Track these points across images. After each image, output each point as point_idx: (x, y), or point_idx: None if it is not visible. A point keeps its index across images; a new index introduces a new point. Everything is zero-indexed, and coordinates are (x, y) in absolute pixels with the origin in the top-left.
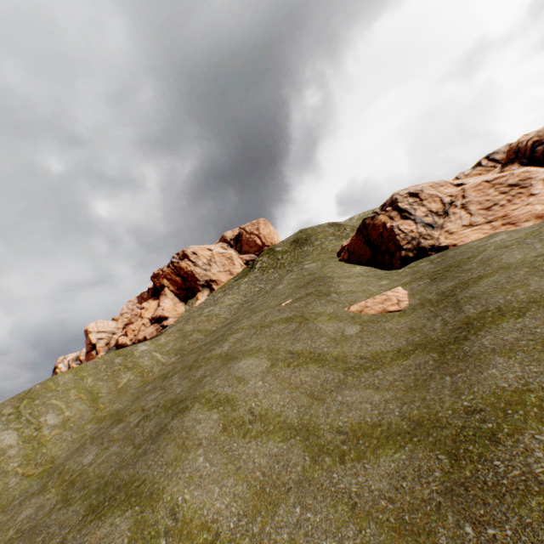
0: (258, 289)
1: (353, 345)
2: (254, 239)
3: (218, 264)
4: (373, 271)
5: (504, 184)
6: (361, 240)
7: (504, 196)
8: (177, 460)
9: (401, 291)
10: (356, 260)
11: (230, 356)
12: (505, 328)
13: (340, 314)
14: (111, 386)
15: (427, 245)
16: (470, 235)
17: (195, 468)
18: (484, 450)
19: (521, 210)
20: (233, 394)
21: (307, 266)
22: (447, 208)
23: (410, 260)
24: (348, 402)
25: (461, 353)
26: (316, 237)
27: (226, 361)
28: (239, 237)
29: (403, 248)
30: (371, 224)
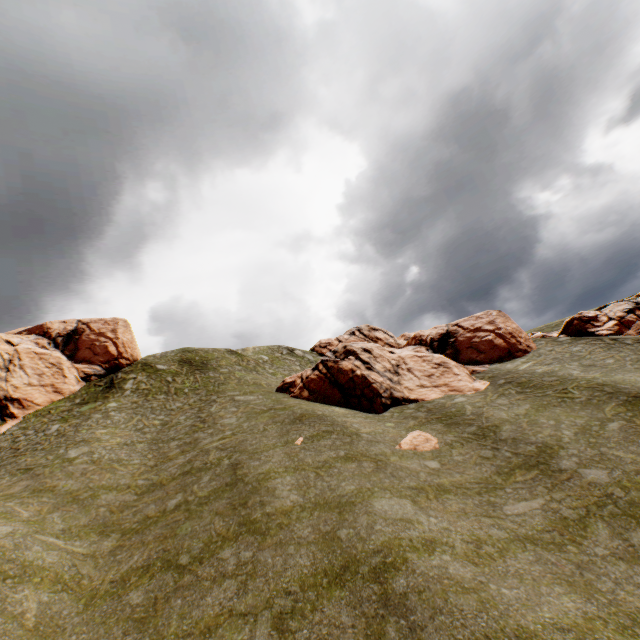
0: (161, 421)
1: (454, 476)
2: (106, 343)
3: (27, 371)
4: (359, 413)
5: (432, 361)
6: (326, 381)
7: (436, 370)
8: (485, 602)
9: (428, 433)
10: (321, 399)
11: (333, 503)
12: (564, 454)
13: (402, 452)
14: (5, 625)
15: (400, 396)
16: (430, 394)
17: (514, 597)
18: (638, 507)
19: (458, 383)
20: (426, 534)
21: (241, 398)
22: (396, 369)
23: (389, 407)
24: (522, 513)
25: (556, 469)
26: (219, 363)
27: (339, 509)
28: (75, 334)
29: (382, 396)
30: (336, 367)
